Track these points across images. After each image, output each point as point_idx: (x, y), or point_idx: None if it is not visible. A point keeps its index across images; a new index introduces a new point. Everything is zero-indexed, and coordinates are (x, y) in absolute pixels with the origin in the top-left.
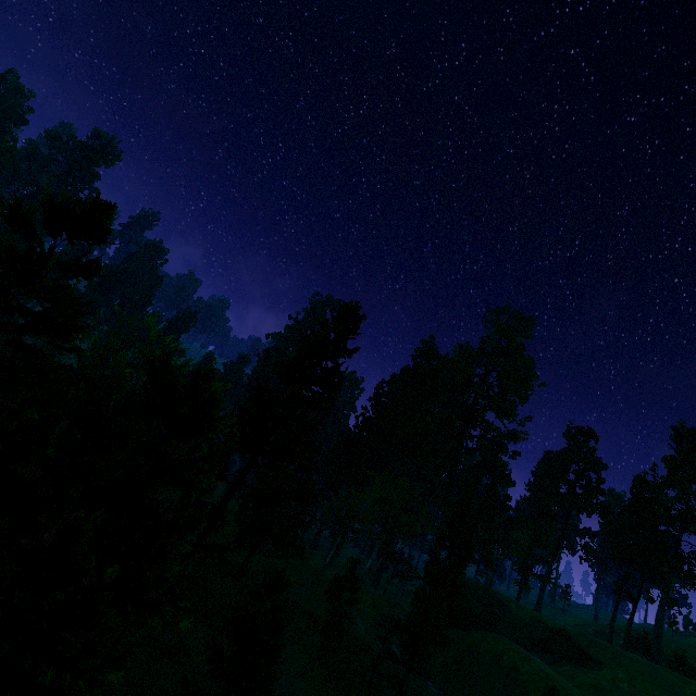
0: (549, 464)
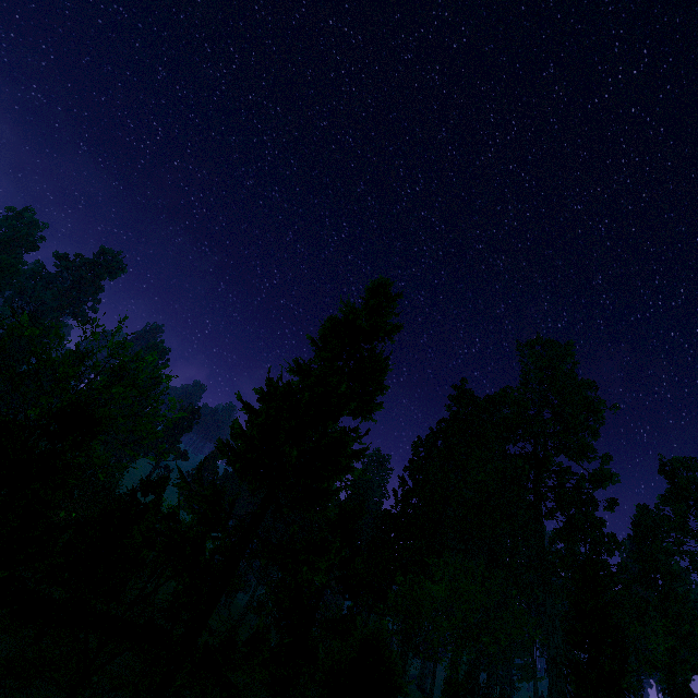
0: (658, 513)
